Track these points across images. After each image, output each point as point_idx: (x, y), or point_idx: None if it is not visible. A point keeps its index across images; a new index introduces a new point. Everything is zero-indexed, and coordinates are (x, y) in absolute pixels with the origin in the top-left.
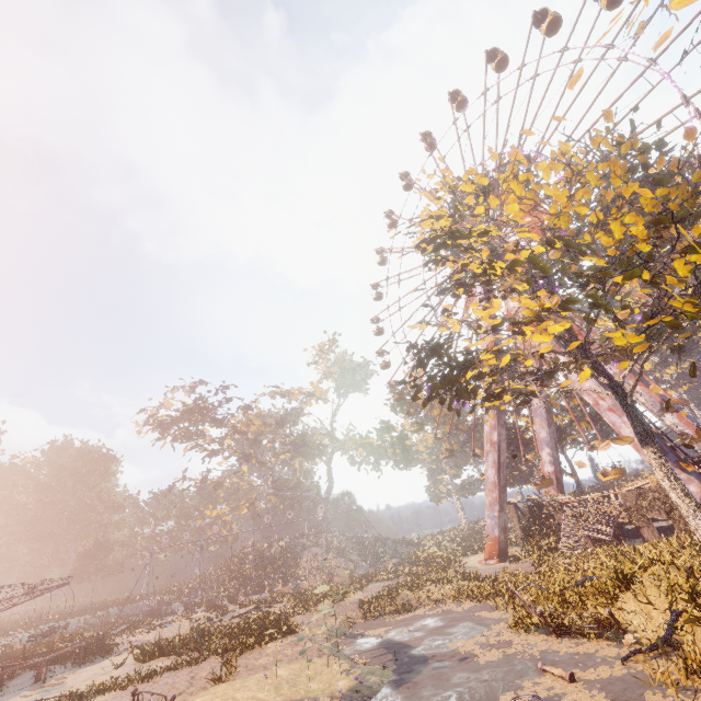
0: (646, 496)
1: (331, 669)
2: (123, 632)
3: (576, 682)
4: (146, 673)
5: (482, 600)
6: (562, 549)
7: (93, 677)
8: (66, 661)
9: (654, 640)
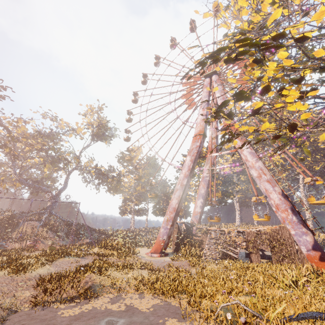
0: (261, 236)
1: None
2: None
3: None
4: None
5: (163, 297)
6: (205, 257)
7: None
8: None
9: None
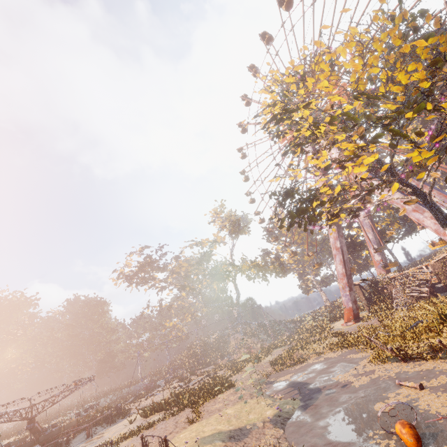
0: None
1: (260, 405)
2: (132, 402)
3: (425, 389)
4: (148, 423)
5: (349, 348)
6: (396, 307)
7: (119, 430)
8: (102, 423)
9: None
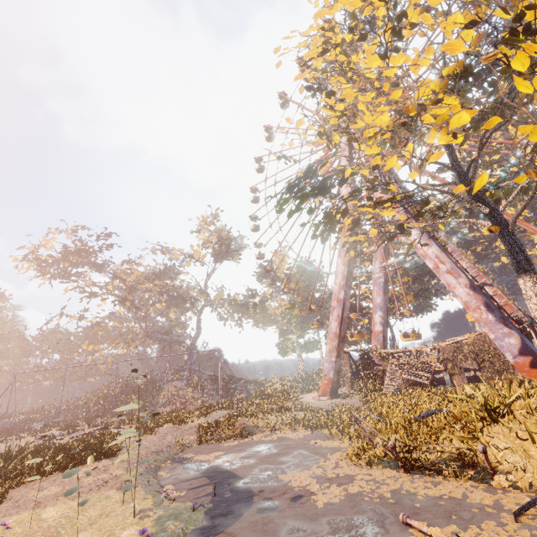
0: (462, 350)
1: (125, 508)
2: None
3: None
4: None
5: (316, 429)
6: (386, 389)
7: None
8: None
9: (535, 484)
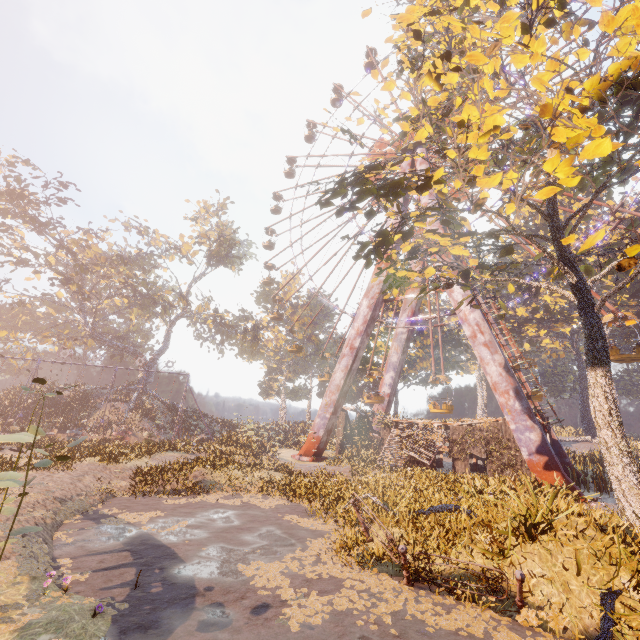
0: (474, 434)
1: None
2: None
3: None
4: None
5: (294, 499)
6: (380, 462)
7: None
8: None
9: (571, 628)
